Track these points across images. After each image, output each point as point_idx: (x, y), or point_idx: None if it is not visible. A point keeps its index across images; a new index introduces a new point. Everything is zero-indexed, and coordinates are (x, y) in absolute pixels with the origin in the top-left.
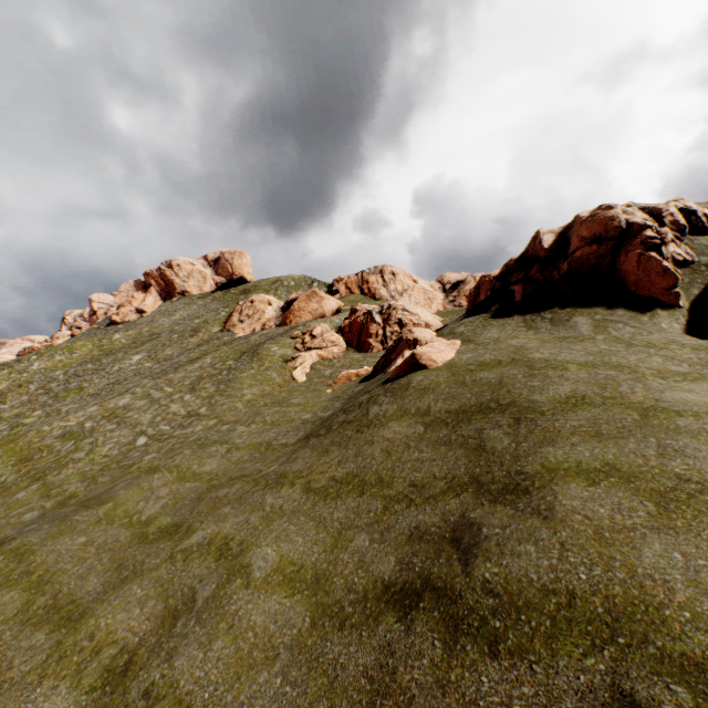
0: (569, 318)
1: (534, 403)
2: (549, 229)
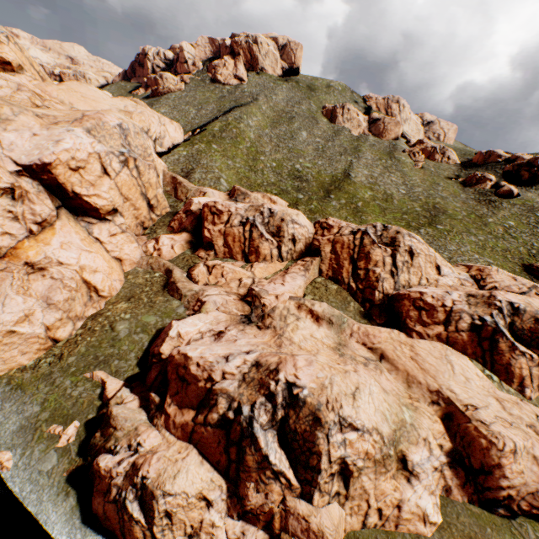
0: (538, 188)
1: None
2: None
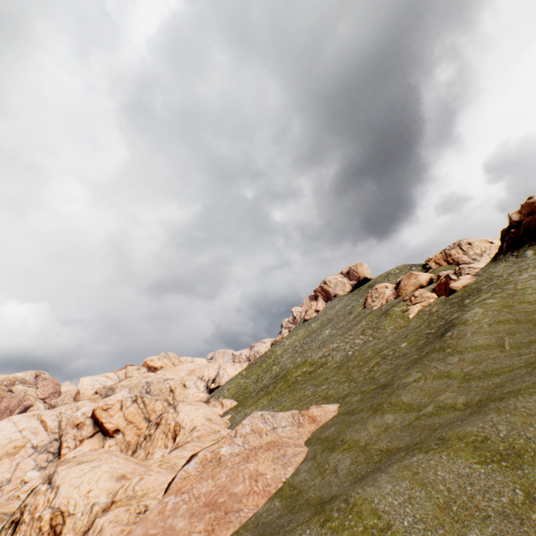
0: (523, 252)
1: (481, 289)
2: (514, 211)
